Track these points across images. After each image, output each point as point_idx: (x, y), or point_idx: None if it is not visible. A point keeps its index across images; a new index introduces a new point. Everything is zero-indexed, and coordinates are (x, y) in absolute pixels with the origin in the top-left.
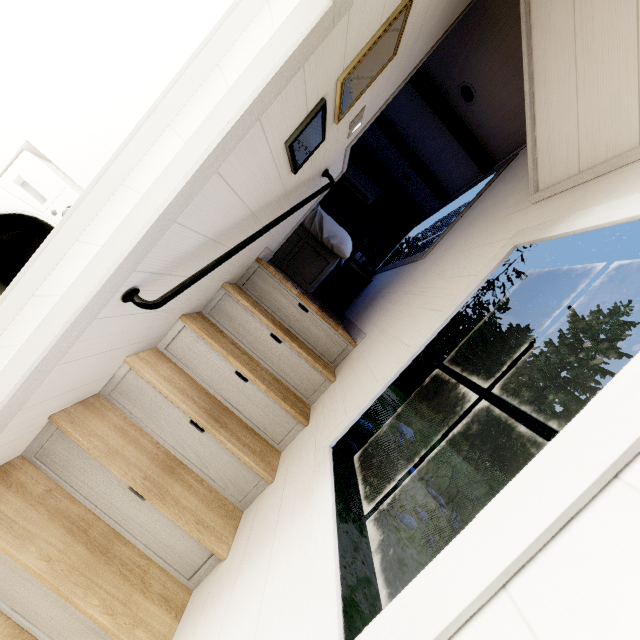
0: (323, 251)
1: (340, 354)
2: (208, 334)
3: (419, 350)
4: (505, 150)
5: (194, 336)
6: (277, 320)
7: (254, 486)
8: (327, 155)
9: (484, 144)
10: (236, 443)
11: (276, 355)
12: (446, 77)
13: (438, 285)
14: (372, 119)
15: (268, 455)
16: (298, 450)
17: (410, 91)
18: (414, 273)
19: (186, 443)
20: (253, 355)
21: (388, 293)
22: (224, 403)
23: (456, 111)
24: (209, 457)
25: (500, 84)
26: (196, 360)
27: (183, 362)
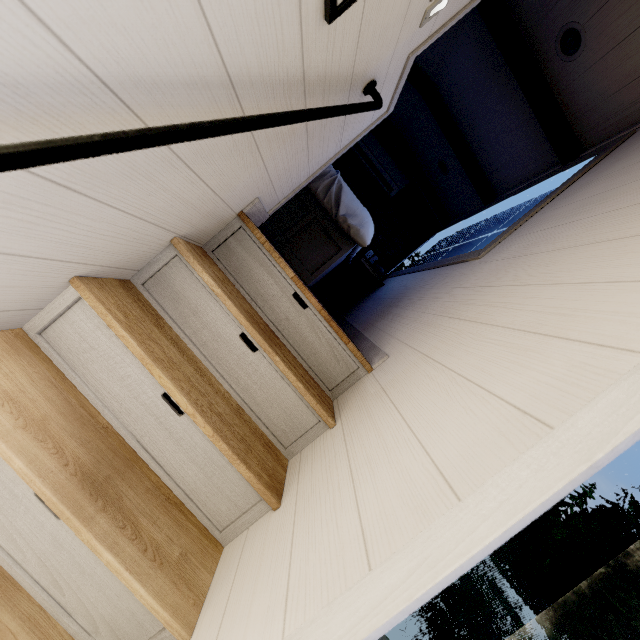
0: (335, 233)
1: (345, 379)
2: (122, 319)
3: (612, 453)
4: (605, 131)
5: (96, 318)
6: (257, 313)
7: (152, 634)
8: (384, 40)
9: (573, 122)
10: (126, 548)
11: (245, 370)
12: (543, 16)
13: (557, 294)
14: (458, 14)
15: (195, 562)
16: (250, 576)
17: (480, 44)
18: (468, 276)
19: (22, 535)
20: (207, 364)
21: (419, 300)
22: (134, 447)
23: (543, 71)
24: (67, 568)
25: (636, 21)
26: (94, 362)
27: (69, 362)
